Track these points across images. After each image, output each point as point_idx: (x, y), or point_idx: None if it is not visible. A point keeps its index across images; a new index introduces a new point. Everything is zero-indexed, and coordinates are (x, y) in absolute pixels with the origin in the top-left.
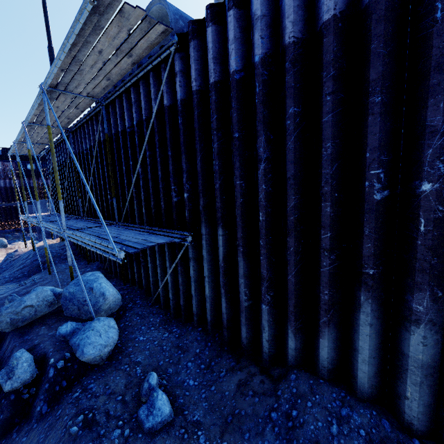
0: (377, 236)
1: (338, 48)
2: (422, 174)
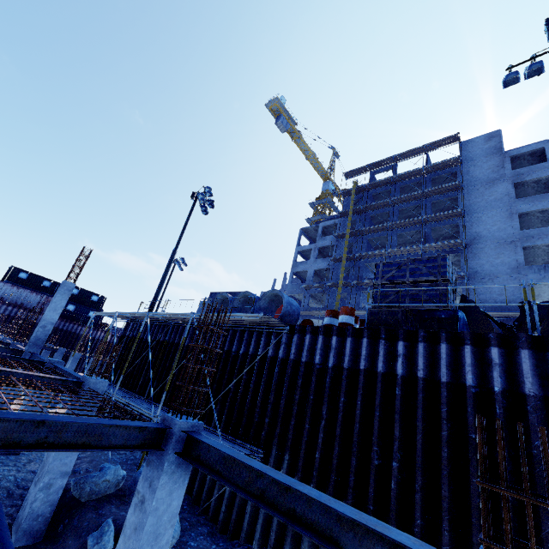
0: (375, 485)
1: (365, 382)
2: (393, 457)
